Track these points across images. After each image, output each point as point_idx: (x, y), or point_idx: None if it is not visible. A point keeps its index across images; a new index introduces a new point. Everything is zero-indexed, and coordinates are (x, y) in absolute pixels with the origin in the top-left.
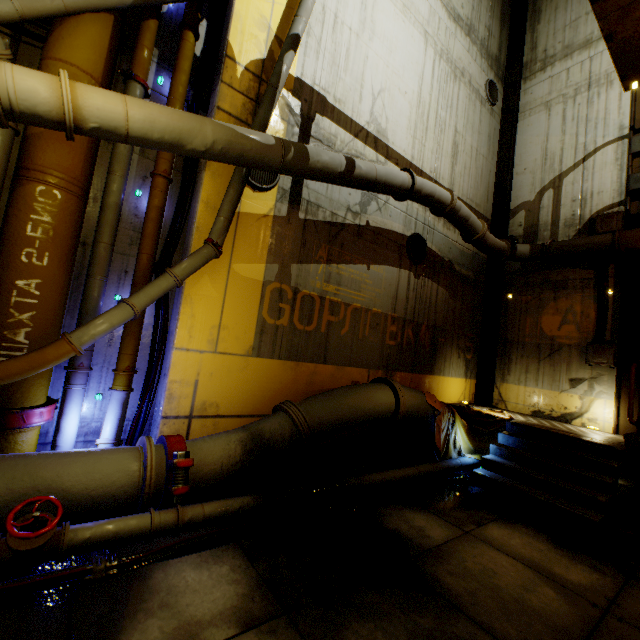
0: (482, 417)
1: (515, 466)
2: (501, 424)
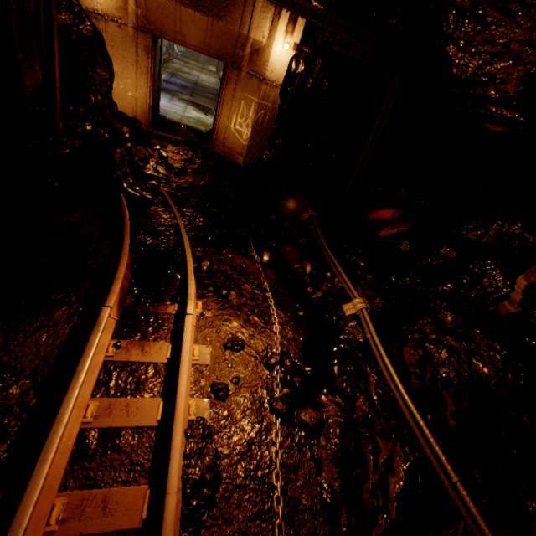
0: None
1: (187, 53)
2: None
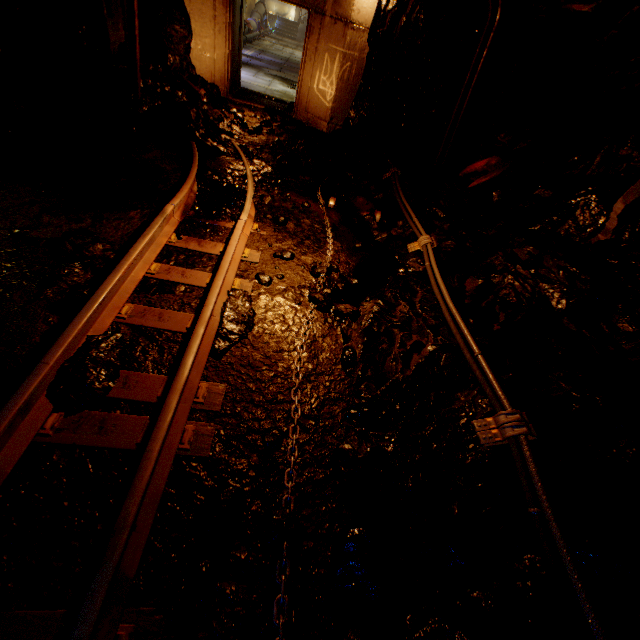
0: (269, 16)
1: (282, 29)
2: (274, 18)
